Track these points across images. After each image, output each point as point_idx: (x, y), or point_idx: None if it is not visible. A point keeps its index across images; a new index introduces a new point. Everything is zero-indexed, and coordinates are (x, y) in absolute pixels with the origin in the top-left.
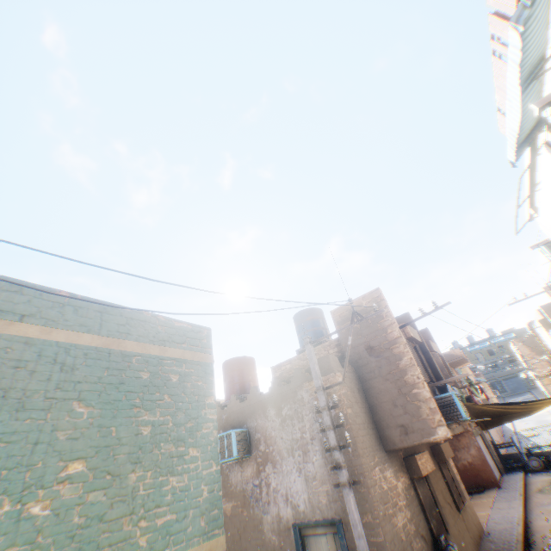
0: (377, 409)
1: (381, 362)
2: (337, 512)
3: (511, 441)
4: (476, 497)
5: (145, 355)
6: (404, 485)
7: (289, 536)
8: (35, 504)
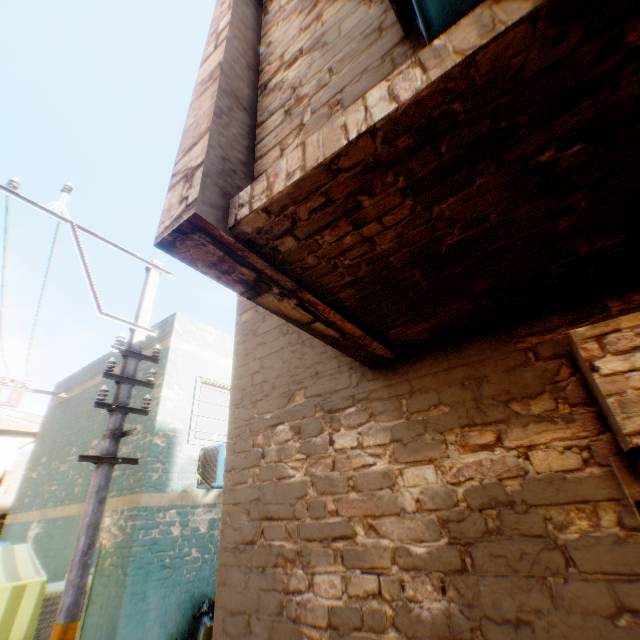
0: None
1: None
2: None
3: None
4: None
5: None
6: (469, 488)
7: None
8: None
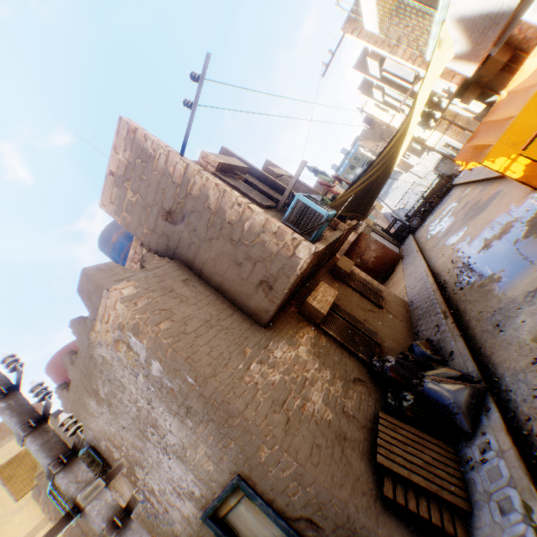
0: (225, 286)
1: (191, 221)
2: (233, 471)
3: (394, 218)
4: (392, 278)
5: None
6: (309, 346)
7: (210, 532)
8: None
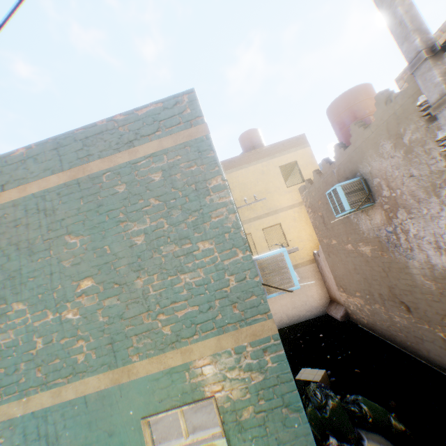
0: None
1: None
2: None
3: None
4: None
5: (114, 168)
6: None
7: None
8: (68, 313)
